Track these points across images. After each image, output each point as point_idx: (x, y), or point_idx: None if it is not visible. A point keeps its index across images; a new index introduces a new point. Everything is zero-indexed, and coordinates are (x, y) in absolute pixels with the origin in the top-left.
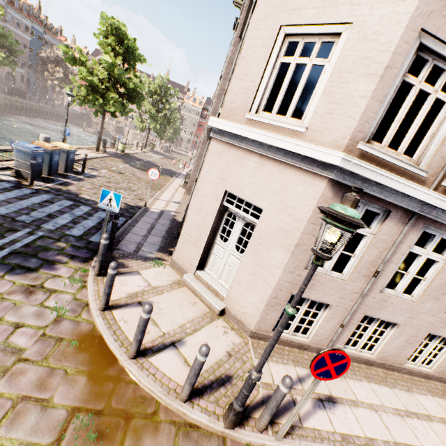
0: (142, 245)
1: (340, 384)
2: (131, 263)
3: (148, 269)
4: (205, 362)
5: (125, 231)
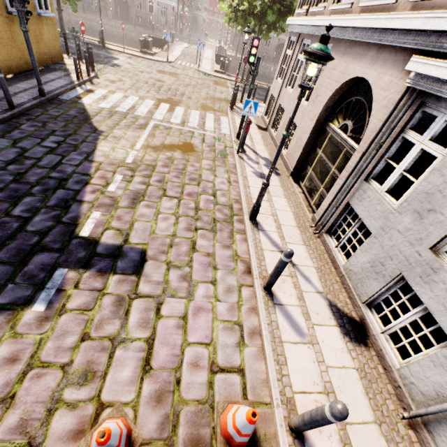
0: None
1: (254, 127)
2: None
3: None
4: None
5: None
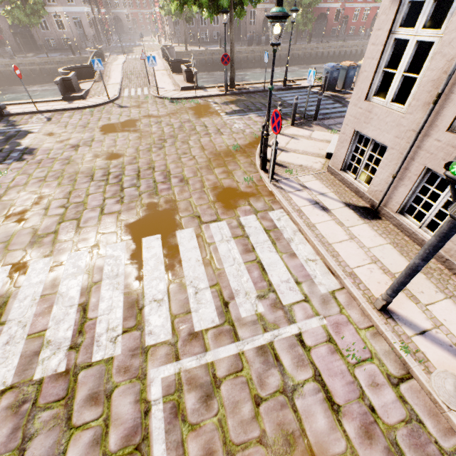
0: (340, 124)
1: (351, 218)
2: (316, 127)
3: (322, 132)
4: (284, 160)
5: (342, 116)
